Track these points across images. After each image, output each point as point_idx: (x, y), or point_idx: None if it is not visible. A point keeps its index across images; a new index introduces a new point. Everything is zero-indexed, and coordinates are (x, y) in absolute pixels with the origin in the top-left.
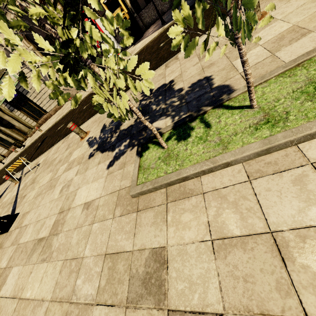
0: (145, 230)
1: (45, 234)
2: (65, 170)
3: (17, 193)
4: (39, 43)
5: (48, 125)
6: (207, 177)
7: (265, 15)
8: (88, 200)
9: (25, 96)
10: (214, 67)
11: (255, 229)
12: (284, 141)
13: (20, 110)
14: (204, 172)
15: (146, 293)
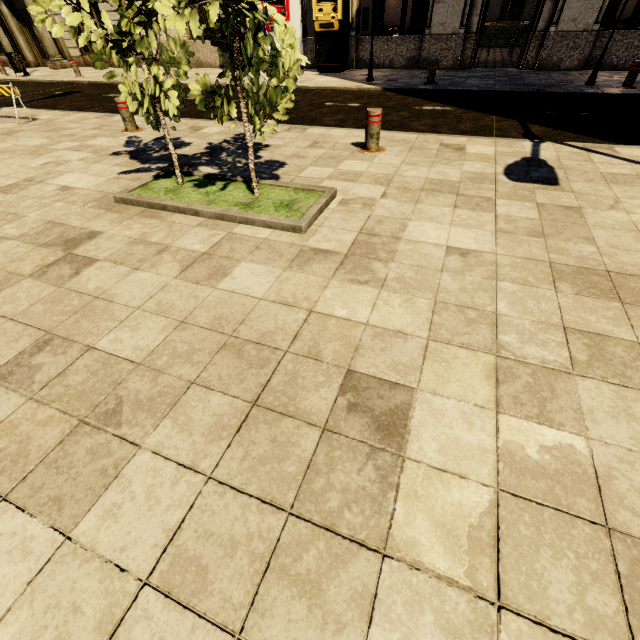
0: (100, 221)
1: None
2: (71, 149)
3: None
4: (103, 18)
5: (99, 76)
6: (179, 215)
7: (377, 152)
8: (71, 185)
9: None
10: (299, 160)
11: (164, 242)
12: (231, 214)
13: None
14: (180, 210)
15: (63, 244)
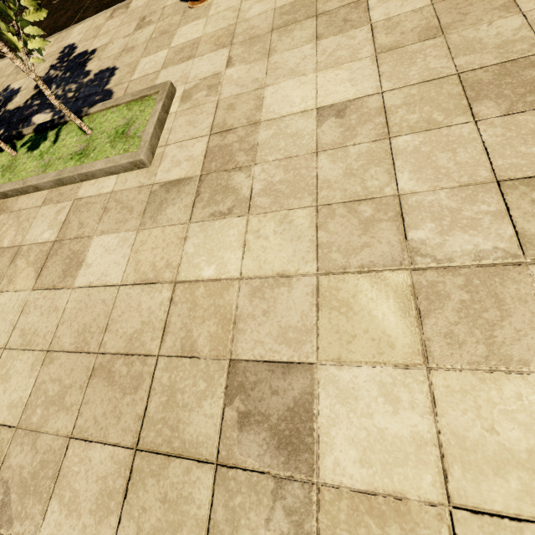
0: None
1: None
2: None
3: None
4: None
5: None
6: (24, 197)
7: None
8: None
9: None
10: (128, 56)
11: (15, 243)
12: (67, 176)
13: None
14: (20, 192)
15: None
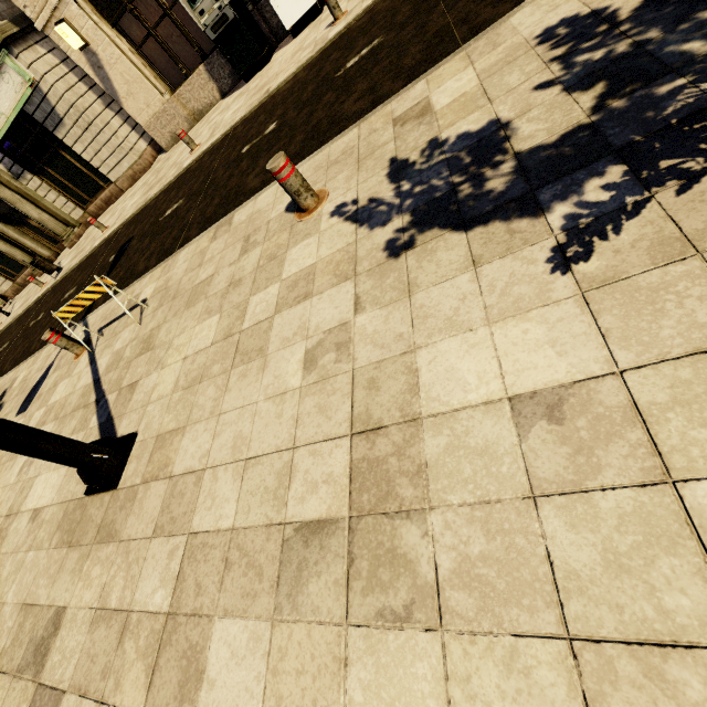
0: None
1: (328, 510)
2: (286, 303)
3: (95, 380)
4: None
5: (122, 213)
6: None
7: None
8: (524, 385)
9: (51, 136)
10: None
11: None
12: None
13: (40, 176)
14: None
15: None
